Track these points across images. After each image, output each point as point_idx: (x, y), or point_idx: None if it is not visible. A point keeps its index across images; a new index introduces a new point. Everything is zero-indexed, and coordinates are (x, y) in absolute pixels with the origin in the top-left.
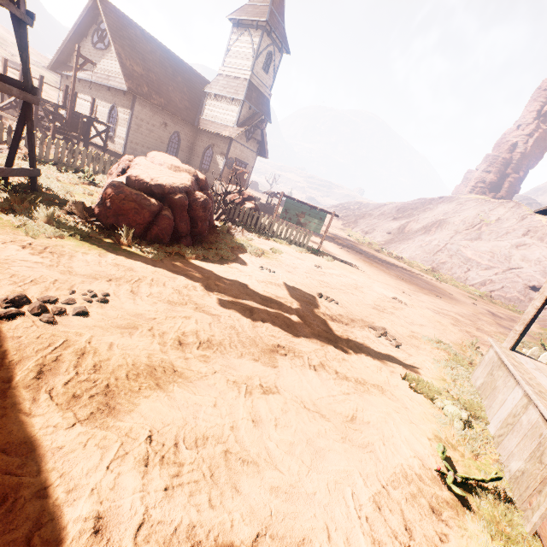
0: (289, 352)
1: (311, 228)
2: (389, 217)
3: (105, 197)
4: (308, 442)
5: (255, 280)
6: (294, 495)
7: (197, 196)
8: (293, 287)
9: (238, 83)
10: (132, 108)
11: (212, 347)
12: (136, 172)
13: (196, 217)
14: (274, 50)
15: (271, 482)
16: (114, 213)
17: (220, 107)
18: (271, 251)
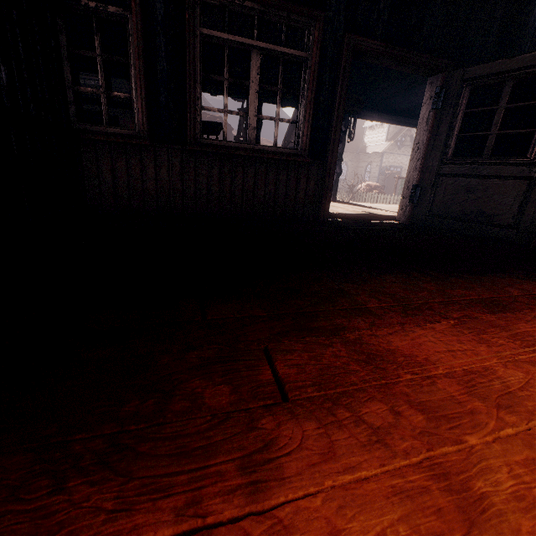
0: None
1: None
2: None
3: None
4: None
5: None
6: None
7: None
8: None
9: None
10: None
11: None
12: None
13: None
14: None
15: None
16: None
17: (374, 133)
18: None
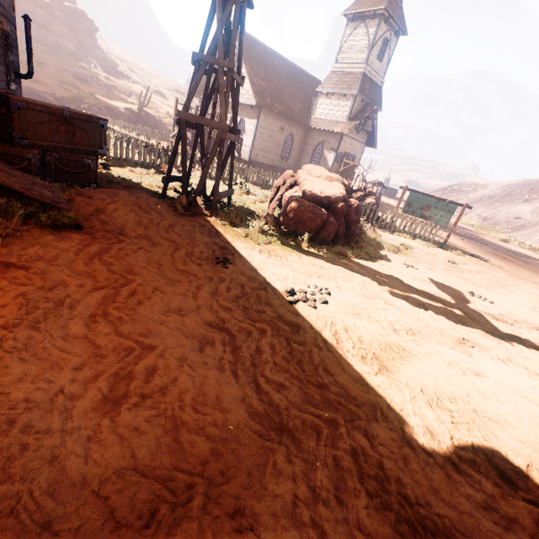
0: (475, 345)
1: (437, 221)
2: (517, 199)
3: (290, 210)
4: (529, 418)
5: (409, 277)
6: (538, 450)
7: (351, 202)
8: (442, 285)
9: (351, 77)
10: (258, 119)
11: (415, 334)
12: (308, 187)
13: (349, 221)
14: (390, 36)
15: (516, 437)
16: (295, 222)
17: (332, 104)
18: (402, 247)
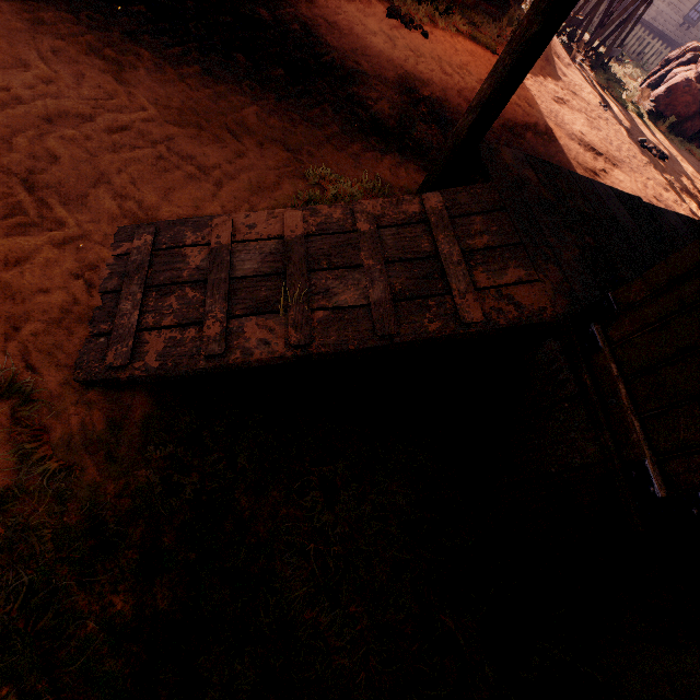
0: None
1: None
2: None
3: (671, 88)
4: None
5: None
6: None
7: None
8: None
9: None
10: None
11: None
12: None
13: None
14: None
15: None
16: (668, 103)
17: None
18: None
